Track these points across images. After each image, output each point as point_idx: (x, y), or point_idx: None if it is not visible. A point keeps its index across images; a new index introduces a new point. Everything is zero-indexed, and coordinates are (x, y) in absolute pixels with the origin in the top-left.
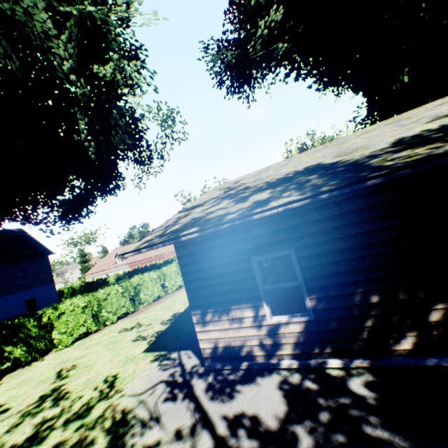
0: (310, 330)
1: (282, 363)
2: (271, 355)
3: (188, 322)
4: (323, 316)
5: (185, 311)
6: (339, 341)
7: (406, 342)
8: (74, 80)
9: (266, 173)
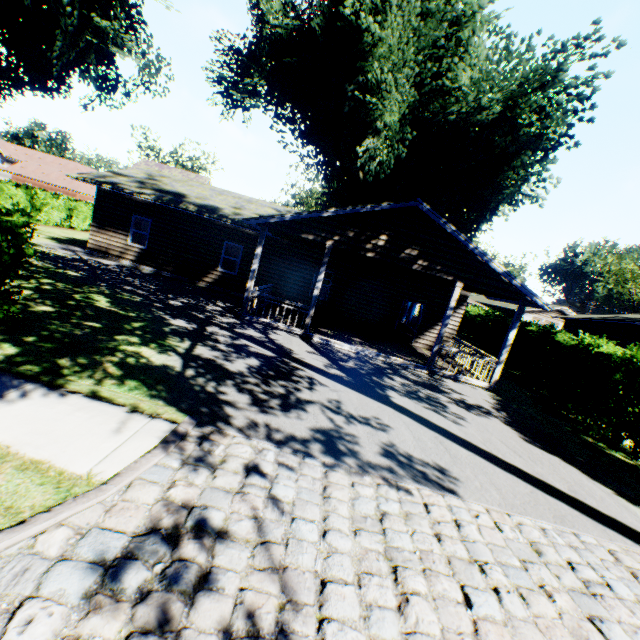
0: (143, 253)
1: (125, 261)
2: (122, 257)
3: (84, 243)
4: (150, 250)
5: (84, 240)
6: (151, 261)
7: (172, 269)
8: (69, 12)
9: (179, 184)
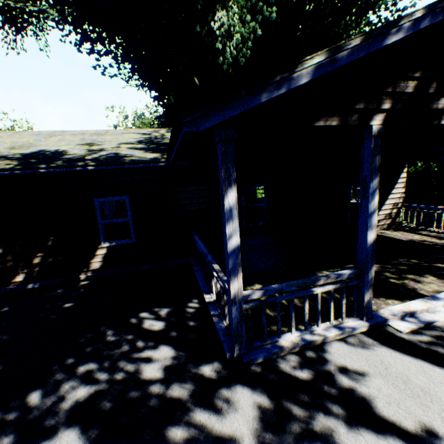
0: None
1: None
2: None
3: None
4: None
5: None
6: None
7: (20, 277)
8: None
9: None
